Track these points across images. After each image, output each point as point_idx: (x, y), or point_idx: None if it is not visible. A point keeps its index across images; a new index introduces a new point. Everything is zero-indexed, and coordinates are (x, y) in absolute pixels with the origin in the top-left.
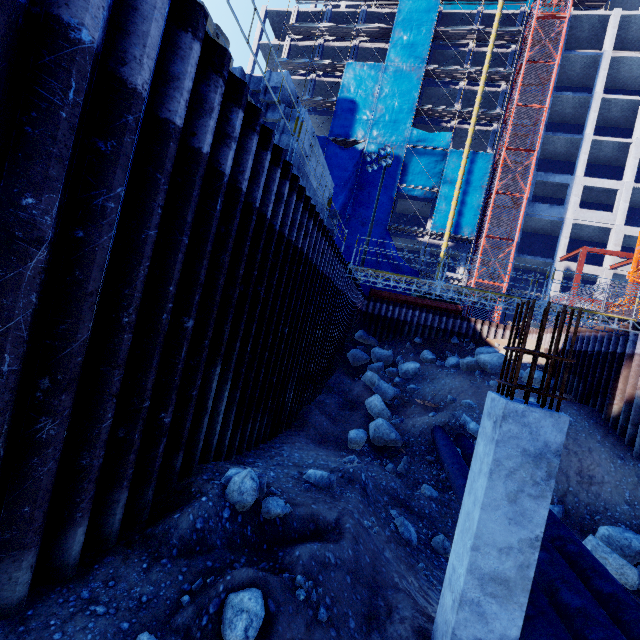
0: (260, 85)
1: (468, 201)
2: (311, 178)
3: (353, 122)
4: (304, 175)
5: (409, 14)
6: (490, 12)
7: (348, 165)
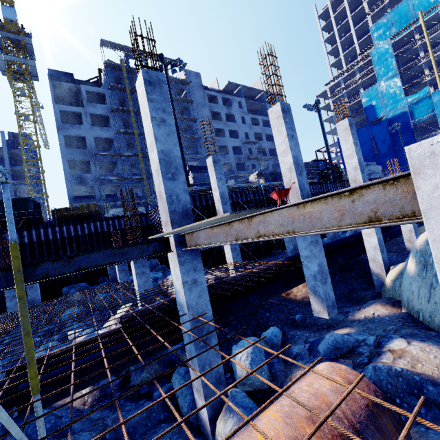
0: None
1: None
2: (376, 171)
3: (375, 112)
4: (375, 173)
5: (378, 59)
6: (420, 23)
7: (382, 129)
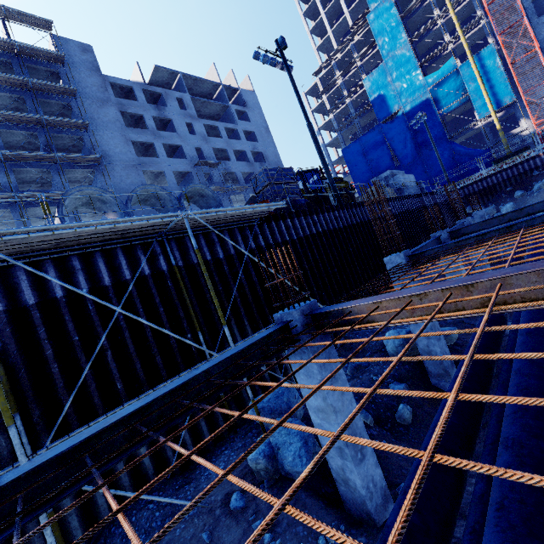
0: (382, 177)
1: (494, 83)
2: (408, 185)
3: (387, 105)
4: (407, 187)
5: (379, 25)
6: None
7: (400, 128)
